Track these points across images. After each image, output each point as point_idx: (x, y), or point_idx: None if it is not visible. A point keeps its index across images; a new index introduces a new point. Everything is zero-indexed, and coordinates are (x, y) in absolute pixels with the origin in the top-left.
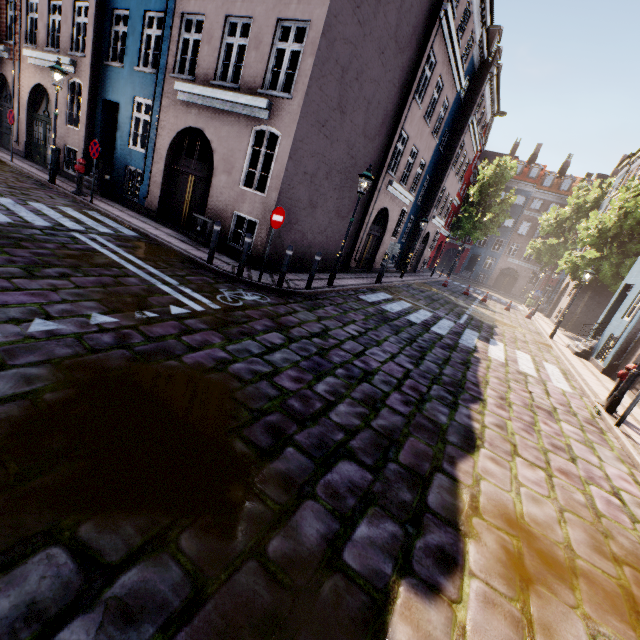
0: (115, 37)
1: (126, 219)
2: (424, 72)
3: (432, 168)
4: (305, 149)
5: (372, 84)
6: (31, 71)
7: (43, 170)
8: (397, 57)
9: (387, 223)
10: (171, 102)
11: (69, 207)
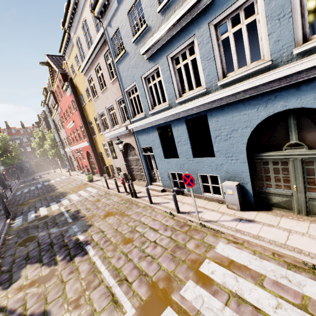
0: None
1: None
2: None
3: None
4: None
5: None
6: None
7: None
8: None
9: None
10: None
11: None
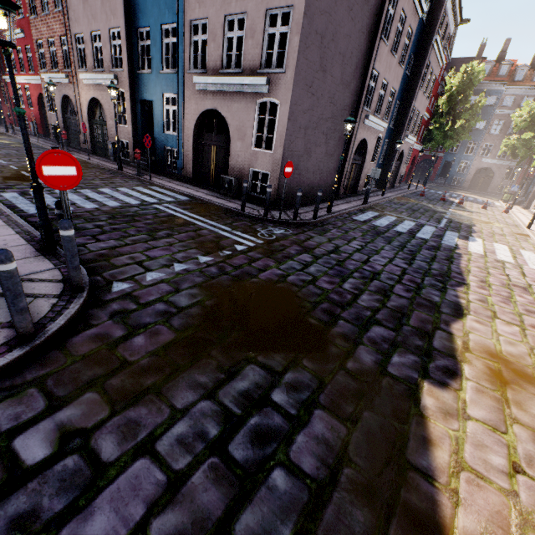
0: (141, 50)
1: (176, 188)
2: (388, 12)
3: (401, 93)
4: (299, 109)
5: (345, 39)
6: (86, 89)
7: (108, 161)
8: (363, 8)
9: (366, 151)
10: (191, 93)
11: (140, 186)
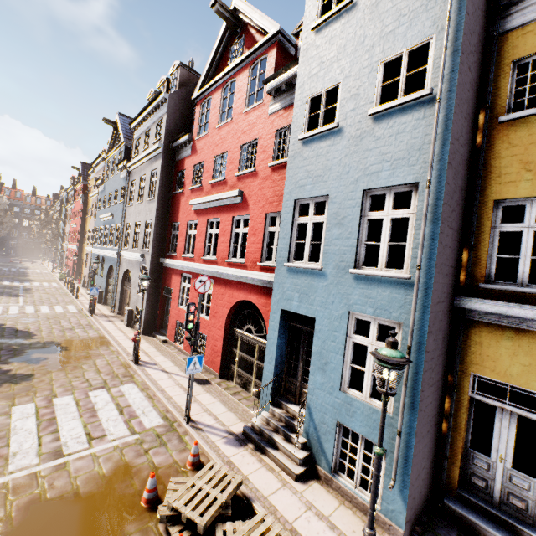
0: None
1: None
2: None
3: None
4: None
5: None
6: None
7: None
8: None
9: None
10: None
11: None
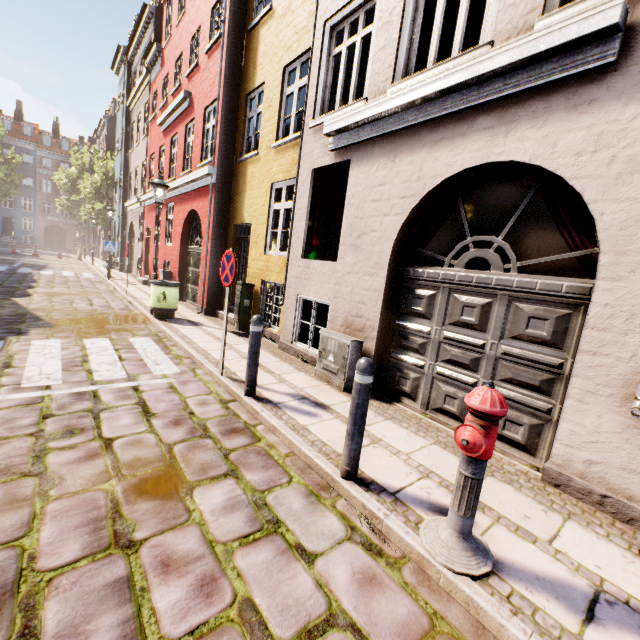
0: None
1: None
2: None
3: None
4: None
5: None
6: None
7: None
8: None
9: None
10: None
11: None
